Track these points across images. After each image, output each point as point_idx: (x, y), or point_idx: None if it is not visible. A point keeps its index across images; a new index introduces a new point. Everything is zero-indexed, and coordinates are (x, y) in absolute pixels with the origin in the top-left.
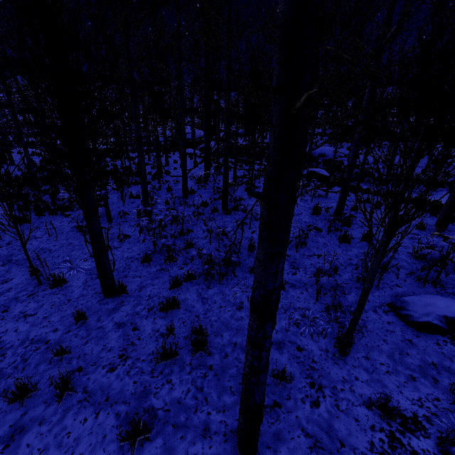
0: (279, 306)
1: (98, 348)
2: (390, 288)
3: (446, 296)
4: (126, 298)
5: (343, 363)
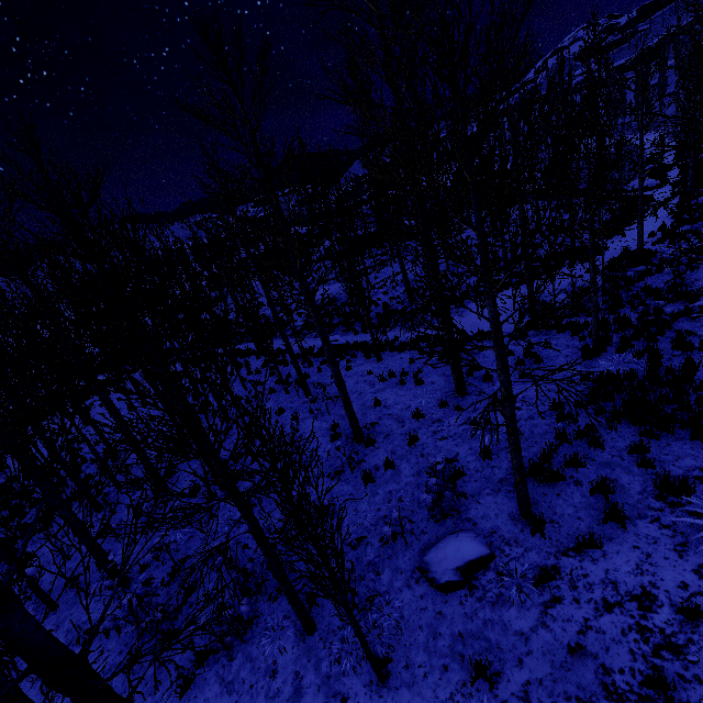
0: (317, 639)
1: None
2: (418, 541)
3: (462, 527)
4: None
5: (387, 691)
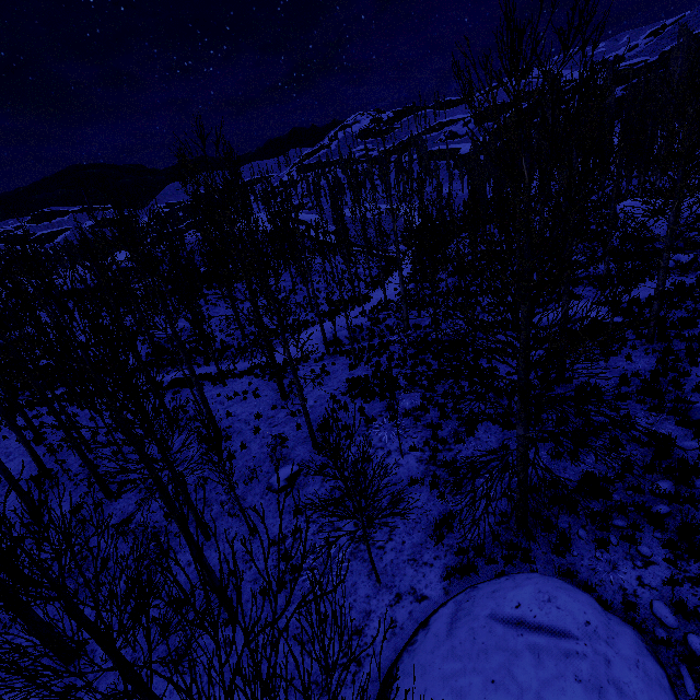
0: (214, 540)
1: (111, 678)
2: (265, 477)
3: (288, 463)
4: (91, 646)
5: (256, 540)
